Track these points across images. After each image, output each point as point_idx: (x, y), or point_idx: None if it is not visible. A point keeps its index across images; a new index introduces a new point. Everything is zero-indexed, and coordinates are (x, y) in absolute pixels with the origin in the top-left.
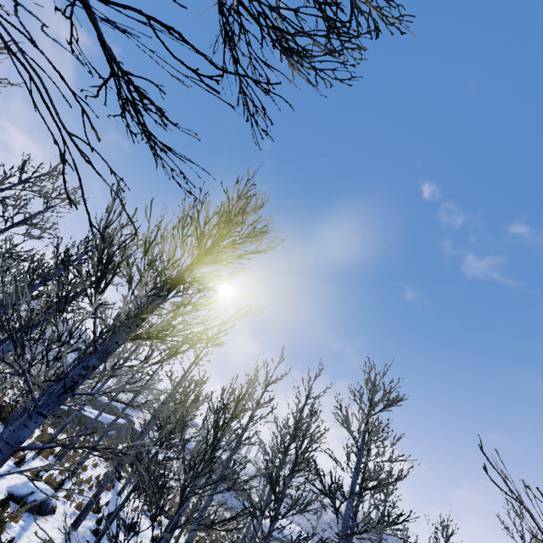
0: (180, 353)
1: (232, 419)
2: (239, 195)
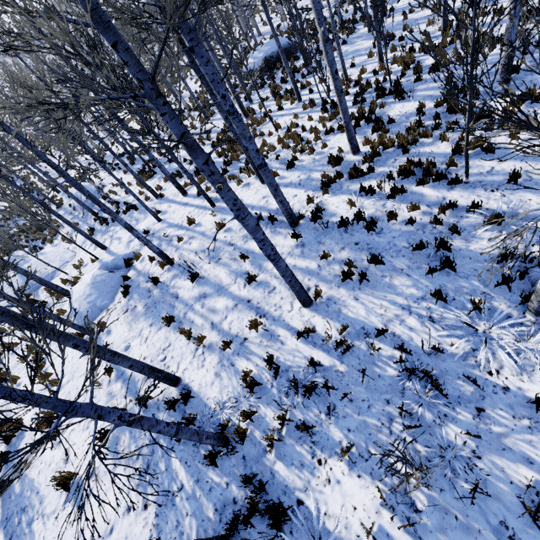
0: None
1: None
2: None
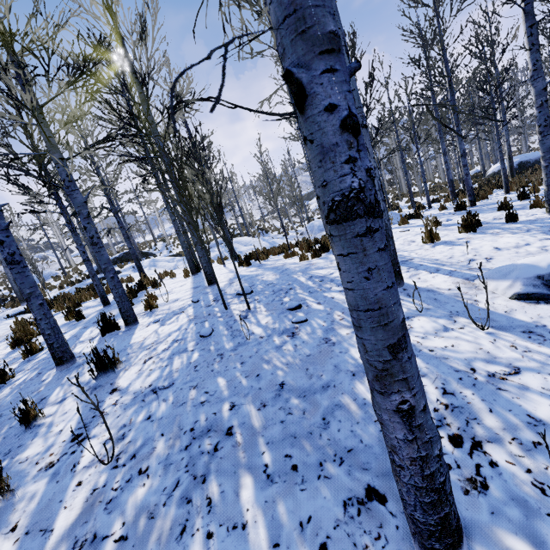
0: None
1: None
2: None
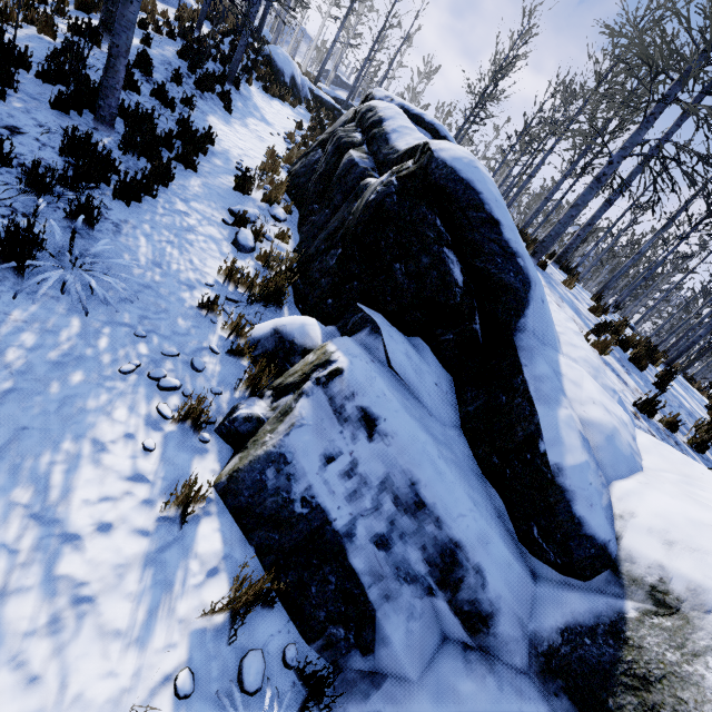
0: None
1: None
2: None
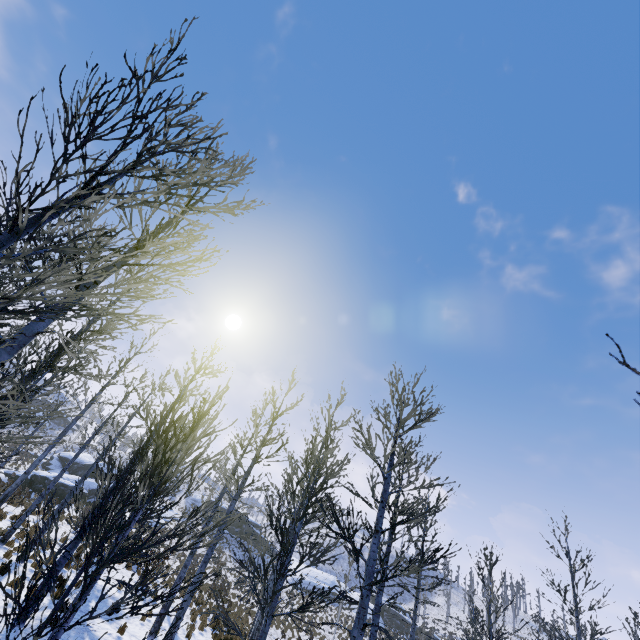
0: None
1: (188, 448)
2: (155, 73)
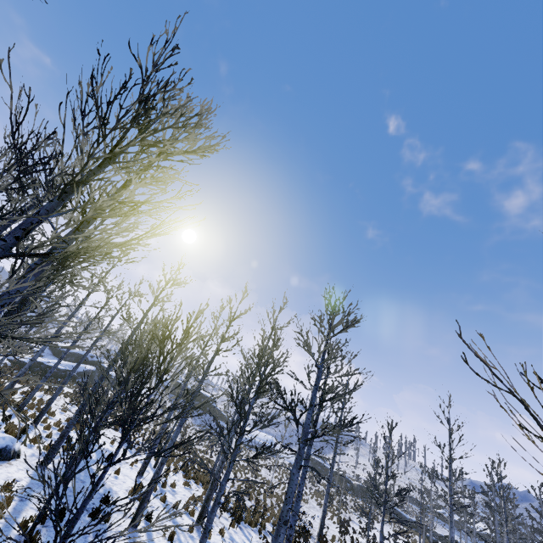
0: (73, 266)
1: (181, 349)
2: (155, 62)
